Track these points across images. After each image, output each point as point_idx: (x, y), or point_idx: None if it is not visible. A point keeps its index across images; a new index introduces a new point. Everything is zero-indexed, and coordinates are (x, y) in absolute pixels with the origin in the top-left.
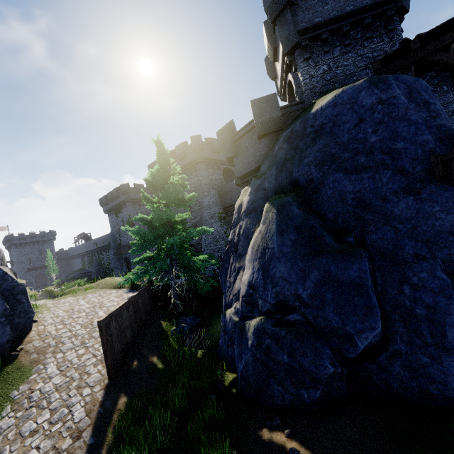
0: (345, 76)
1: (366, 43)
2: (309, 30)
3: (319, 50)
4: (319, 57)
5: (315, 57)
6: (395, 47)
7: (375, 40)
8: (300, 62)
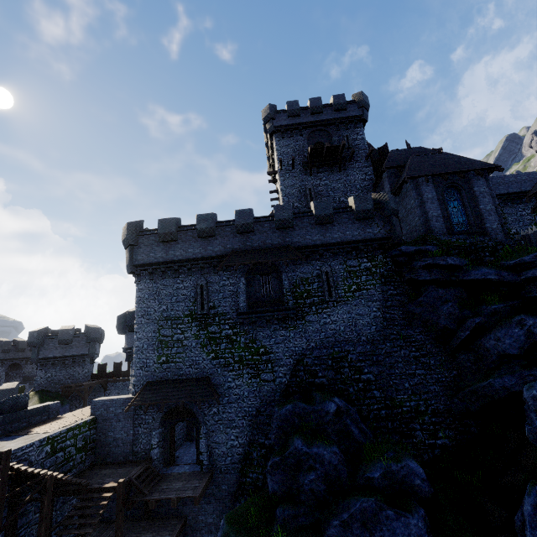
0: (58, 380)
1: (72, 367)
2: (46, 358)
3: (50, 365)
4: (49, 369)
5: (47, 369)
6: (84, 371)
7: (77, 367)
8: (39, 369)
